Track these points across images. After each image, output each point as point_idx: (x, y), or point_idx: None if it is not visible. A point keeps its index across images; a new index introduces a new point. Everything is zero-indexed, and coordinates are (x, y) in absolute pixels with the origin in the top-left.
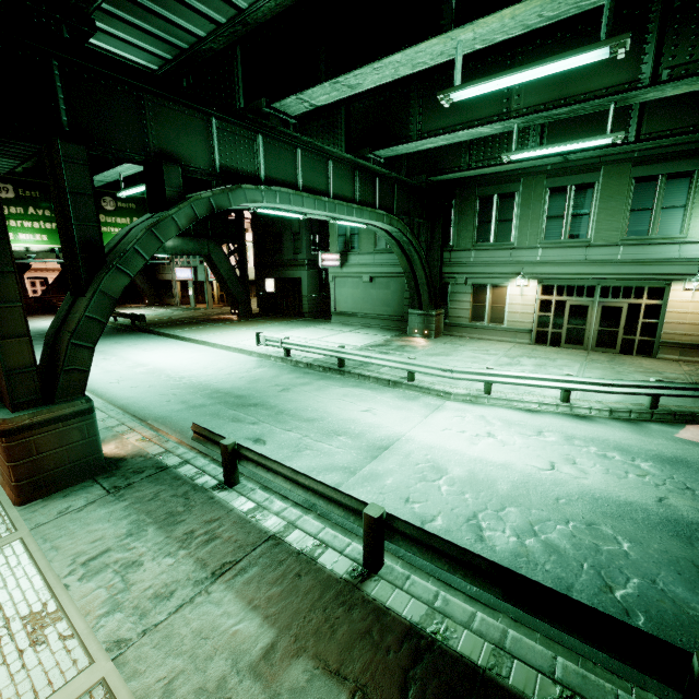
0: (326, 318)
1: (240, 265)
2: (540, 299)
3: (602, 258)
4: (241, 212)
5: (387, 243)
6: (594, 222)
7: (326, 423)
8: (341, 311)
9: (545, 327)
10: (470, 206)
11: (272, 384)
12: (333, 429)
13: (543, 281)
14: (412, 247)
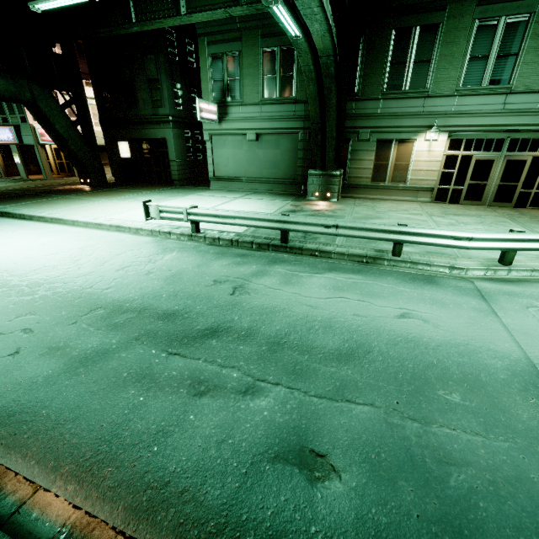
0: (199, 185)
1: (82, 122)
2: (446, 155)
3: (520, 107)
4: (71, 46)
5: (277, 90)
6: (520, 64)
7: (380, 358)
8: (221, 176)
9: (447, 184)
10: (381, 43)
11: (209, 281)
12: (414, 375)
13: (452, 134)
14: (335, 84)
